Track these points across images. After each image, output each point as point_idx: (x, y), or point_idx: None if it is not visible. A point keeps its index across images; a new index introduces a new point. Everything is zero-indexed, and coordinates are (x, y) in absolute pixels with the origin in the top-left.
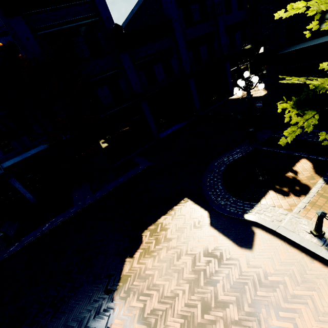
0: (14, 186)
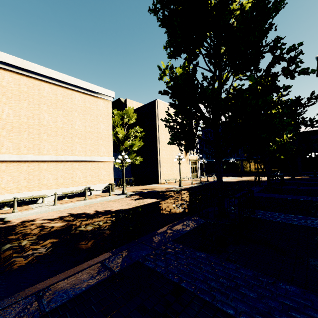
0: (241, 164)
